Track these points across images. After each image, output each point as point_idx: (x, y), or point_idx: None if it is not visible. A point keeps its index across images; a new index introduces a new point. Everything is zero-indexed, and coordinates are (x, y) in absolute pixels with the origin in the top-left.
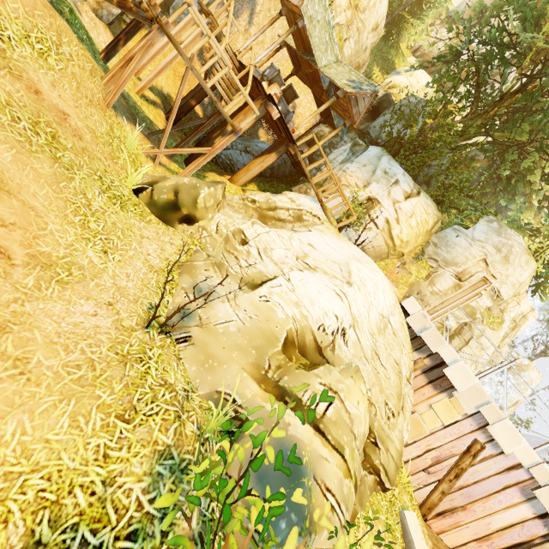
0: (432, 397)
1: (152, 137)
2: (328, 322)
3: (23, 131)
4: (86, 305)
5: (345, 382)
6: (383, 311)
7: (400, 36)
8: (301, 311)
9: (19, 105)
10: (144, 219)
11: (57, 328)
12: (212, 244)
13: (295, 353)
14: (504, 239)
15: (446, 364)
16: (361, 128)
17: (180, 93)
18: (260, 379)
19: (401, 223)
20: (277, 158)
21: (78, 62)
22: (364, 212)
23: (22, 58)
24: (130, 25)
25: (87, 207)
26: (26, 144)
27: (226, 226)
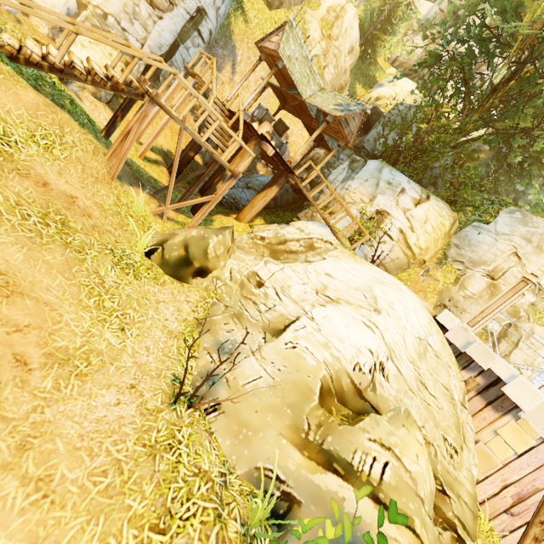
0: (495, 421)
1: (157, 195)
2: (362, 360)
3: (33, 227)
4: (107, 395)
5: (397, 433)
6: (420, 333)
7: (375, 52)
8: (332, 353)
9: (28, 202)
10: (158, 281)
11: (79, 430)
12: (228, 292)
13: (334, 403)
14: (532, 228)
15: (503, 381)
16: (355, 143)
17: (177, 152)
18: (301, 445)
19: (416, 230)
20: (278, 190)
21: (81, 146)
22: (375, 226)
23: (29, 157)
24: (125, 102)
25: (100, 285)
26: (36, 239)
27: (240, 271)
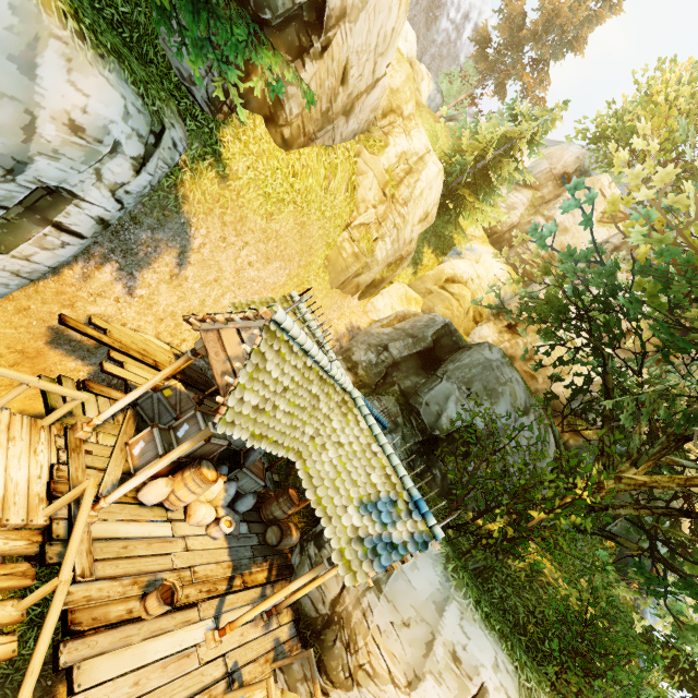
0: None
1: None
2: None
3: None
4: None
5: None
6: None
7: (458, 196)
8: None
9: None
10: None
11: None
12: None
13: None
14: None
15: None
16: (406, 386)
17: None
18: None
19: None
20: None
21: None
22: None
23: None
24: None
25: None
26: None
27: None
